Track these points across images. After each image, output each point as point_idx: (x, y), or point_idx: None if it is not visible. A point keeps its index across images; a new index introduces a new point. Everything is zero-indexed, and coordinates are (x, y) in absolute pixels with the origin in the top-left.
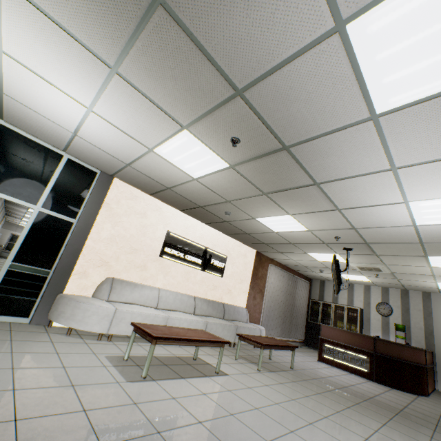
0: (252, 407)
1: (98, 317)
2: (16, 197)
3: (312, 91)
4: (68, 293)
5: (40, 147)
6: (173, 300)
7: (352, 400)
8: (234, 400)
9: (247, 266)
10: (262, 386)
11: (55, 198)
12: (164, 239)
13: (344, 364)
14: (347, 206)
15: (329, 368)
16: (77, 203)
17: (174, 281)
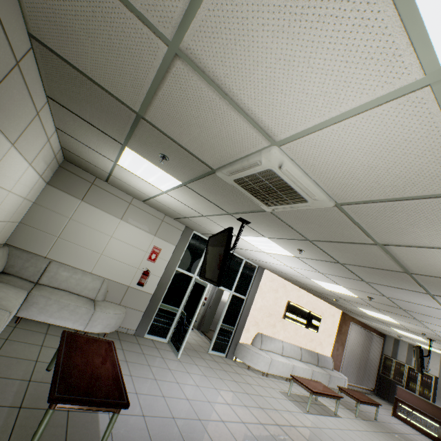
0: None
1: (264, 362)
2: (225, 287)
3: (427, 310)
4: (241, 341)
5: (235, 257)
6: (289, 349)
7: None
8: (357, 437)
9: (334, 323)
10: (365, 431)
11: (238, 285)
12: (285, 306)
13: (416, 425)
14: (436, 330)
15: (403, 425)
16: (246, 287)
17: (289, 335)
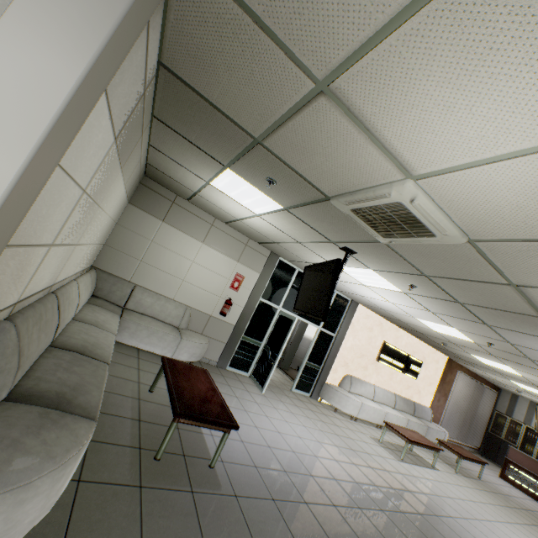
0: (469, 499)
1: (353, 406)
2: (312, 322)
3: None
4: (327, 381)
5: None
6: (382, 395)
7: (537, 522)
8: (456, 491)
9: (437, 371)
10: (466, 487)
11: (327, 321)
12: (380, 347)
13: (528, 490)
14: None
15: (511, 488)
16: (336, 323)
17: (382, 379)
